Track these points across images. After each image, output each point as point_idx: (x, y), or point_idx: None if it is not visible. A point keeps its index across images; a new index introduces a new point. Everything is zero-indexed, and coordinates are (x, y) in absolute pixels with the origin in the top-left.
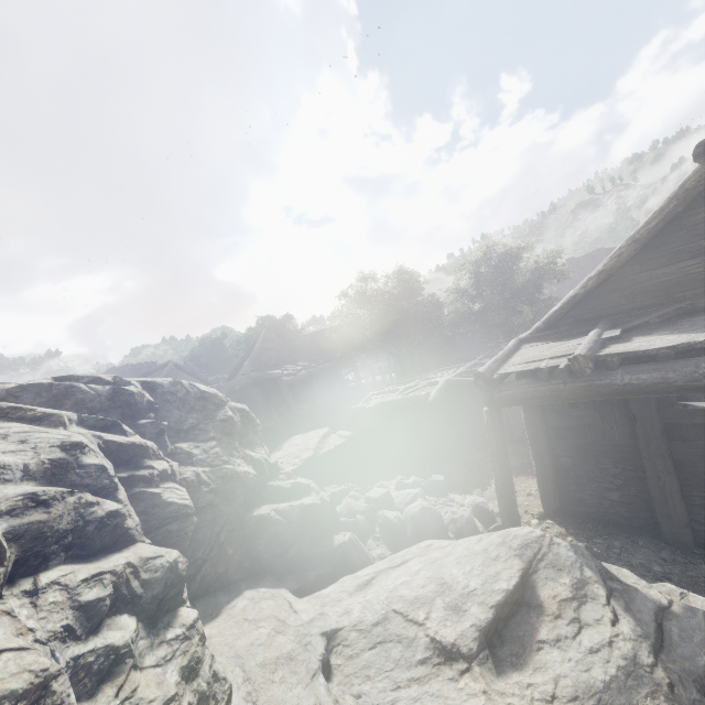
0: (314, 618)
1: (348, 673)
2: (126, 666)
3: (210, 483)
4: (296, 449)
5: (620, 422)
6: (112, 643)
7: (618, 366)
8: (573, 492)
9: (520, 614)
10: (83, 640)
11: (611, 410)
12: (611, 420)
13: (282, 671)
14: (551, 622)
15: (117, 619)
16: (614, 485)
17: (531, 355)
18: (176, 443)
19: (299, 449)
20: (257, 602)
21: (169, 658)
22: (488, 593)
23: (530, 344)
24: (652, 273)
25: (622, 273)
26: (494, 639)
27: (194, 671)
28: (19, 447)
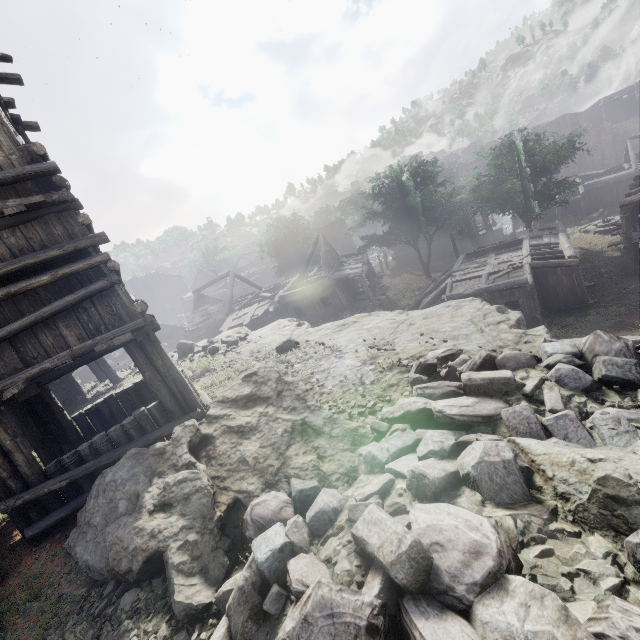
0: None
1: None
2: None
3: None
4: None
5: None
6: None
7: None
8: None
9: None
10: None
11: None
12: None
13: None
14: None
15: None
16: None
17: None
18: None
19: None
20: None
21: None
22: None
23: None
24: None
25: None
26: None
27: None
28: None
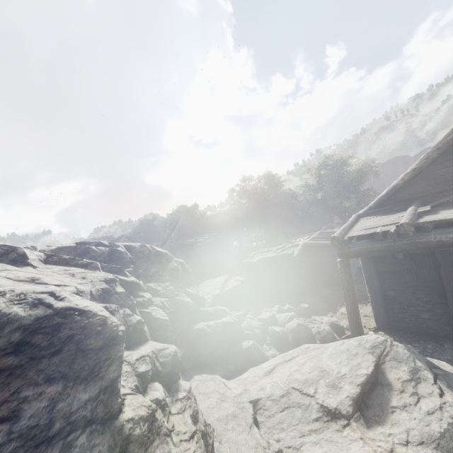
0: (242, 392)
1: (269, 426)
2: (166, 412)
3: (170, 308)
4: (209, 289)
5: (429, 267)
6: (158, 398)
7: (432, 229)
8: (396, 314)
9: (376, 389)
10: (143, 395)
11: (423, 259)
12: (423, 265)
13: (231, 423)
14: (398, 395)
15: (153, 384)
16: (425, 308)
17: (368, 224)
18: (146, 283)
19: (210, 289)
20: (203, 382)
21: (183, 409)
22: (354, 376)
23: (365, 217)
24: (450, 169)
25: (429, 170)
26: (361, 405)
27: (196, 418)
28: (83, 281)
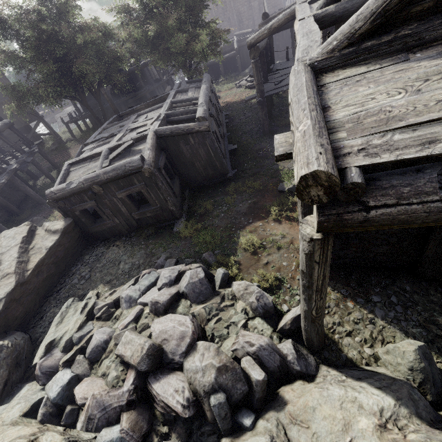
0: None
1: None
2: None
3: None
4: None
5: None
6: None
7: None
8: (337, 251)
9: None
10: None
11: None
12: None
13: None
14: None
15: None
16: (386, 242)
17: (401, 101)
18: None
19: None
20: None
21: None
22: None
23: (339, 72)
24: None
25: None
26: None
27: None
28: None
